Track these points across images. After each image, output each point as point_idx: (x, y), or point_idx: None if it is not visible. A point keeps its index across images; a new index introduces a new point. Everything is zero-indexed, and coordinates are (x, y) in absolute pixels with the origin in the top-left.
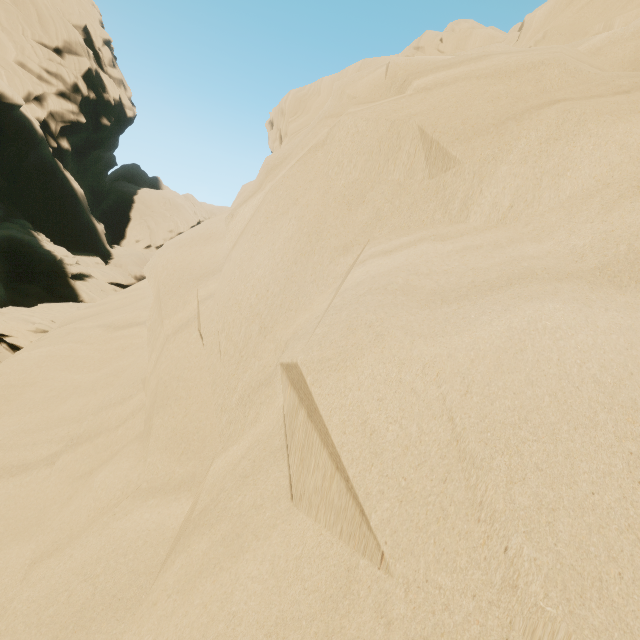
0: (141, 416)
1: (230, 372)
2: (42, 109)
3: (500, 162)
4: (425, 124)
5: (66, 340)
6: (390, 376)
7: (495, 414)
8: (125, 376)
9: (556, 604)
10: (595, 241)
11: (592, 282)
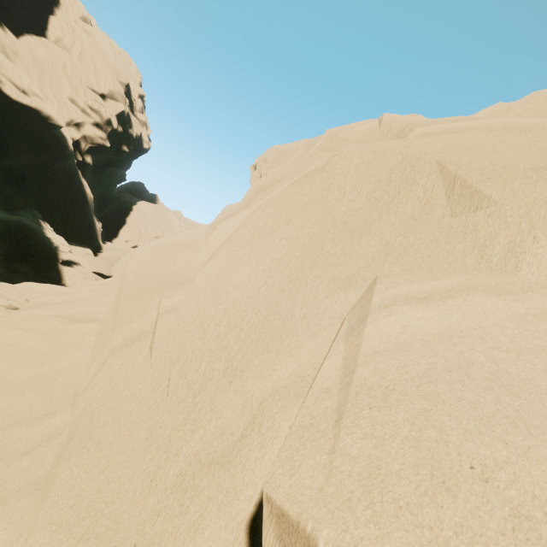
0: (56, 445)
1: (174, 424)
2: (78, 132)
3: None
4: (446, 160)
5: (18, 326)
6: None
7: None
8: (60, 381)
9: None
10: None
11: None
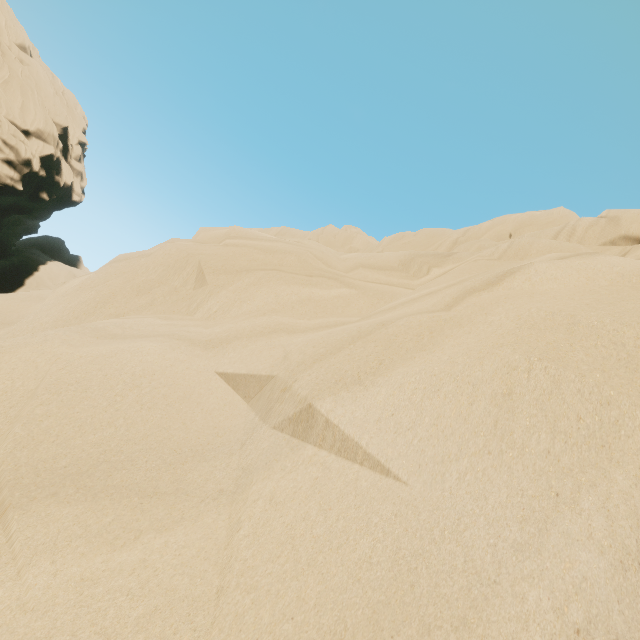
0: None
1: None
2: None
3: (224, 289)
4: (203, 260)
5: None
6: (31, 358)
7: (66, 379)
8: None
9: (7, 449)
10: (222, 330)
11: (194, 344)
